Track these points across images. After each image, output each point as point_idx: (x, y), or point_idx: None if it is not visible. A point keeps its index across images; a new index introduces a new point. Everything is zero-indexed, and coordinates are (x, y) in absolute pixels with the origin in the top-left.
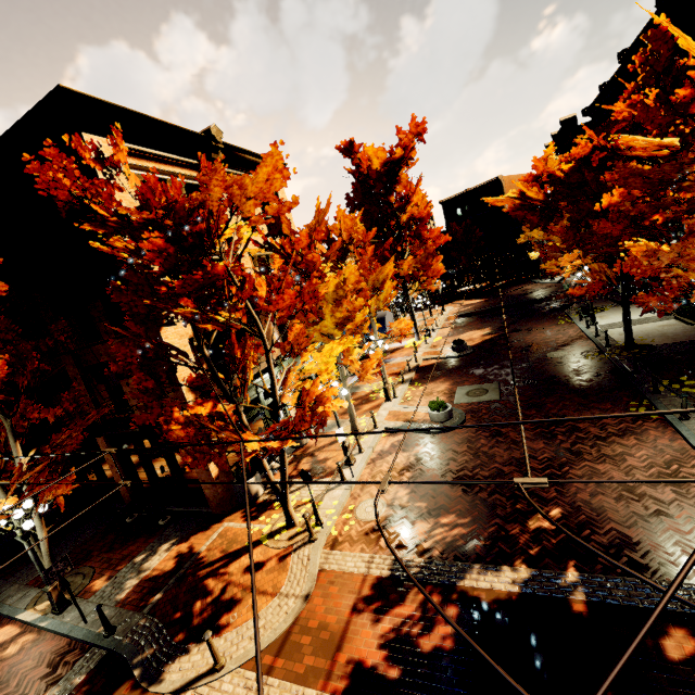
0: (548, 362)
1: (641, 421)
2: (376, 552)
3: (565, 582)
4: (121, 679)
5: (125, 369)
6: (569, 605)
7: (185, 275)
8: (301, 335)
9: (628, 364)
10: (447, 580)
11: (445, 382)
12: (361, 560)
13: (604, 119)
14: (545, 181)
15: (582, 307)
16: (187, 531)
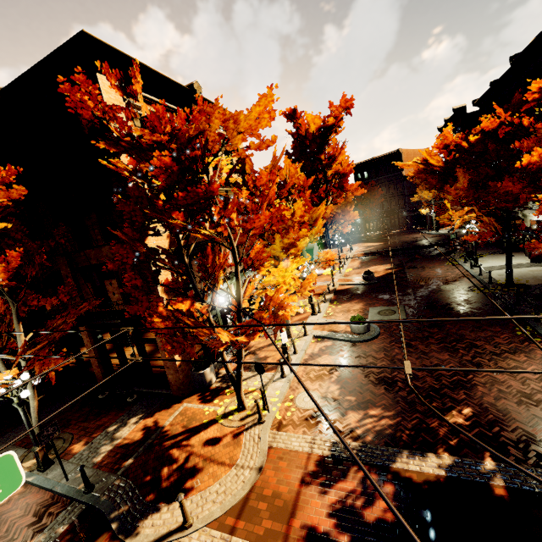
0: (443, 292)
1: (527, 343)
2: (316, 435)
3: (484, 469)
4: (100, 530)
5: (119, 268)
6: (491, 489)
7: (190, 187)
8: (260, 253)
9: (509, 298)
10: (381, 462)
11: (359, 303)
12: (304, 441)
13: (490, 109)
14: (453, 149)
15: (466, 253)
16: (152, 408)
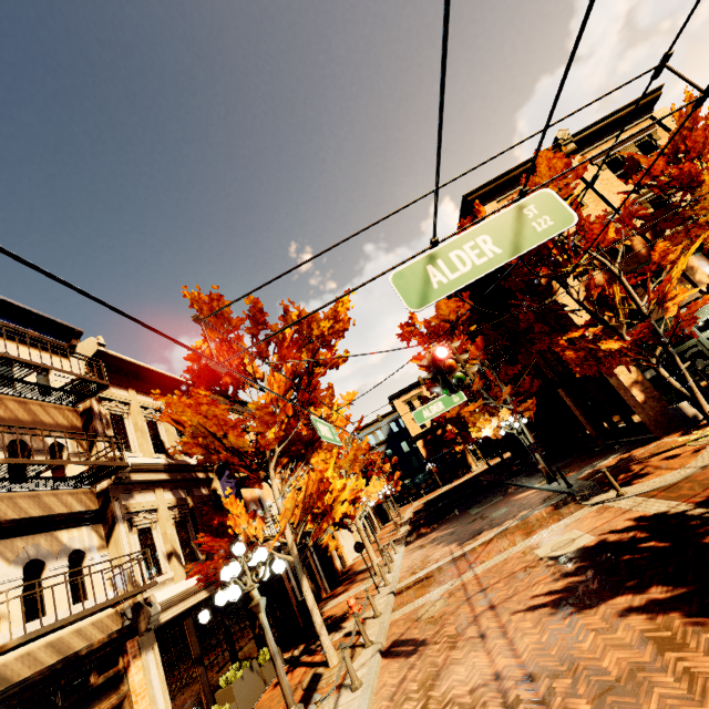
0: None
1: None
2: None
3: None
4: (571, 502)
5: (529, 325)
6: None
7: None
8: (664, 251)
9: None
10: None
11: None
12: None
13: None
14: None
15: None
16: (631, 448)
